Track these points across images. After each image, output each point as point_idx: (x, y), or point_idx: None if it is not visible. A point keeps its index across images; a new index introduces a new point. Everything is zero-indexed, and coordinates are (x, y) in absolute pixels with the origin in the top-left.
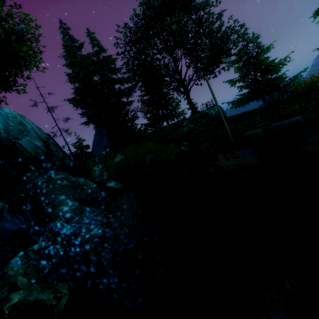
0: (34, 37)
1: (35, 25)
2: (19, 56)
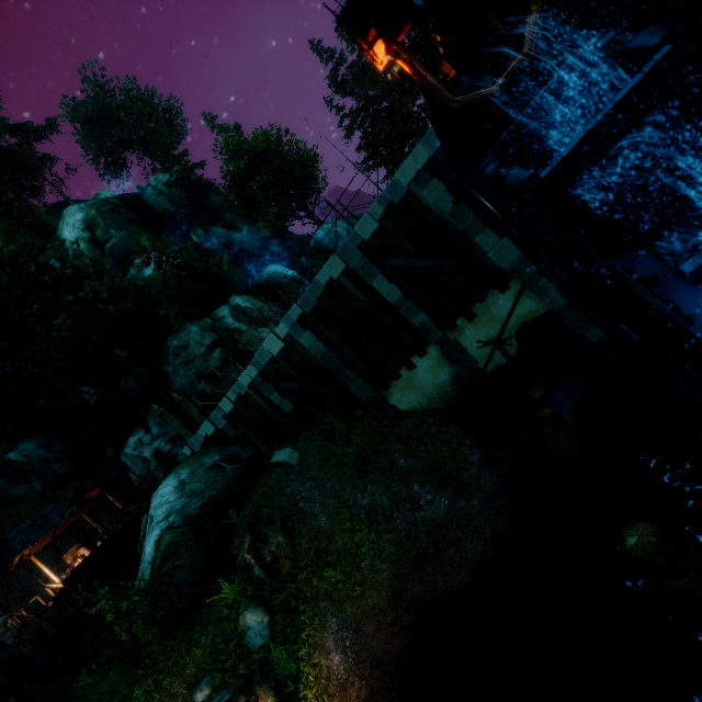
0: (309, 158)
1: (304, 144)
2: (310, 176)
